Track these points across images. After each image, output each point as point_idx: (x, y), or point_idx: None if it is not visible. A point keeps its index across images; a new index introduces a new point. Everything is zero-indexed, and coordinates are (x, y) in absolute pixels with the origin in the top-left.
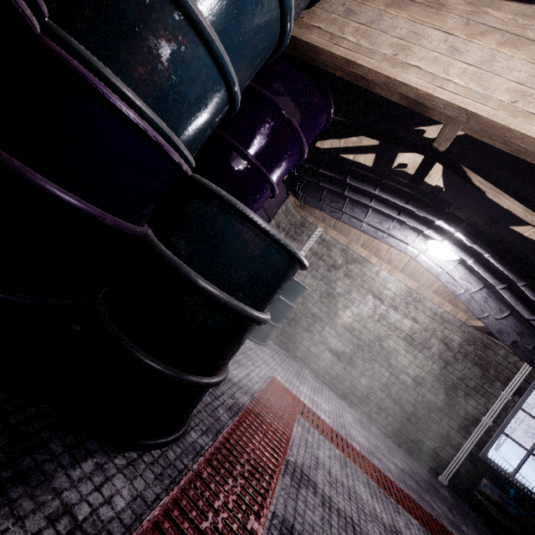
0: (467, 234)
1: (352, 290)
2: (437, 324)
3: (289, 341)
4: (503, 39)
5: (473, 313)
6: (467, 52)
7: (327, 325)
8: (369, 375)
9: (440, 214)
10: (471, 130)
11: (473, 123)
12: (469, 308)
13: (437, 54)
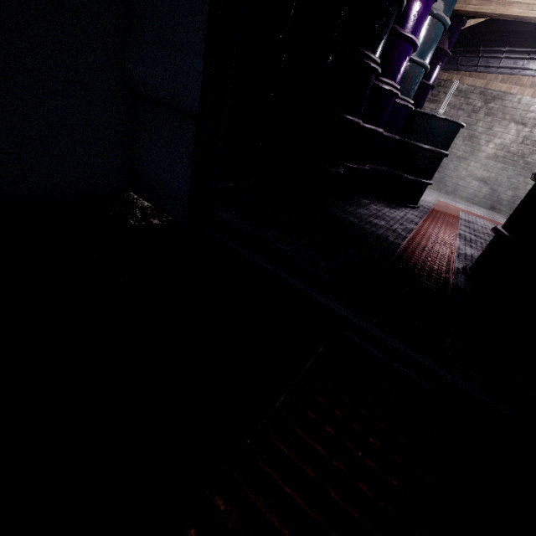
0: None
1: (493, 125)
2: None
3: (440, 183)
4: None
5: None
6: None
7: (471, 162)
8: (514, 188)
9: None
10: None
11: None
12: None
13: None
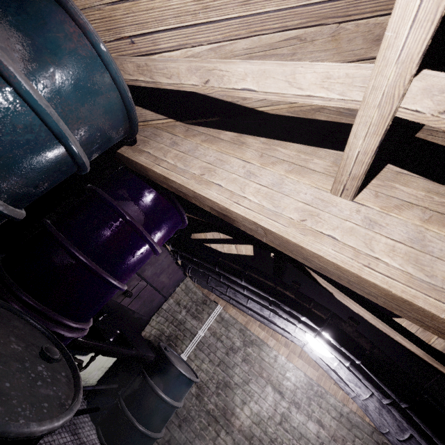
0: (332, 335)
1: (250, 379)
2: (346, 430)
3: None
4: (290, 168)
5: (374, 424)
6: (261, 176)
7: (222, 429)
8: None
9: (302, 310)
10: (273, 243)
11: (271, 237)
12: (369, 417)
13: (236, 176)
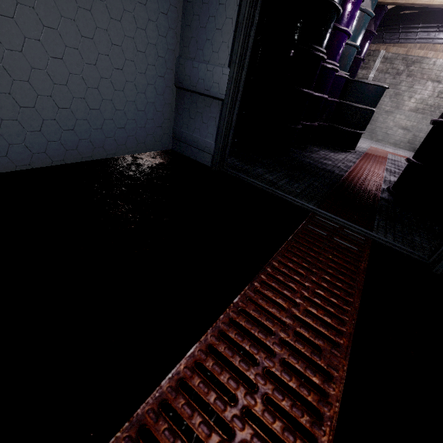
0: None
1: (414, 84)
2: None
3: (372, 133)
4: None
5: None
6: None
7: (397, 114)
8: None
9: None
10: None
11: None
12: None
13: None
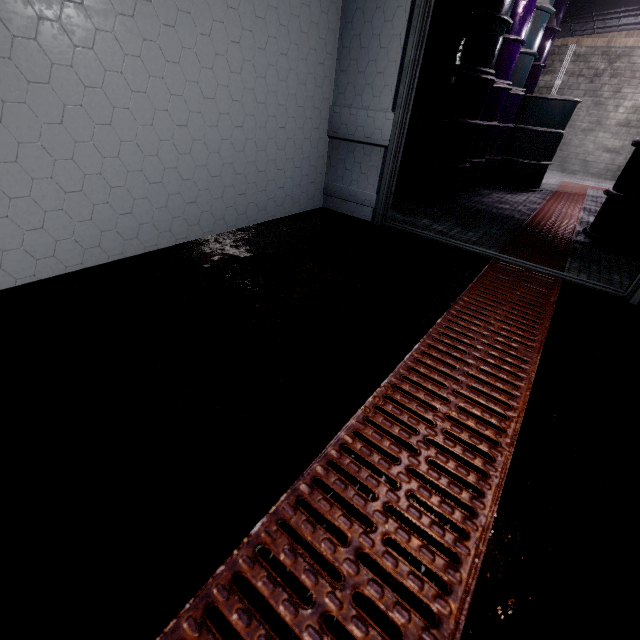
0: None
1: (621, 87)
2: None
3: (564, 163)
4: None
5: None
6: None
7: (599, 132)
8: None
9: None
10: None
11: None
12: None
13: None
